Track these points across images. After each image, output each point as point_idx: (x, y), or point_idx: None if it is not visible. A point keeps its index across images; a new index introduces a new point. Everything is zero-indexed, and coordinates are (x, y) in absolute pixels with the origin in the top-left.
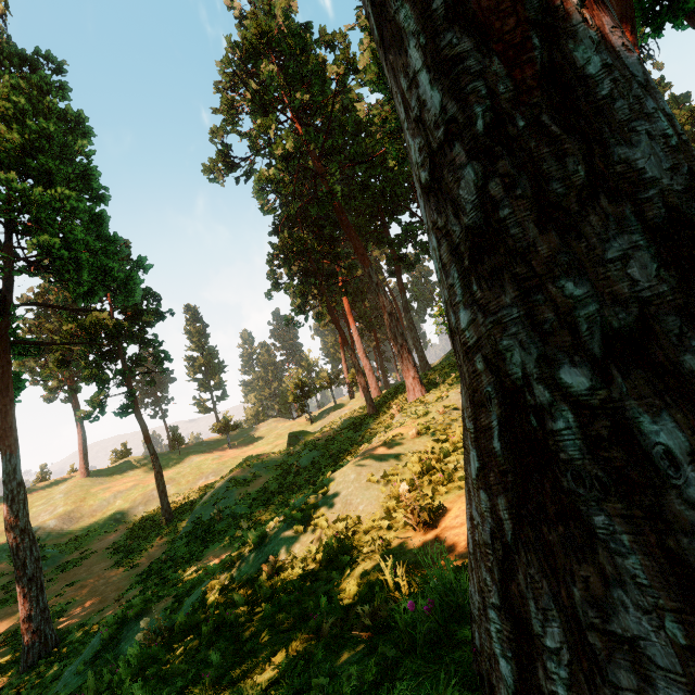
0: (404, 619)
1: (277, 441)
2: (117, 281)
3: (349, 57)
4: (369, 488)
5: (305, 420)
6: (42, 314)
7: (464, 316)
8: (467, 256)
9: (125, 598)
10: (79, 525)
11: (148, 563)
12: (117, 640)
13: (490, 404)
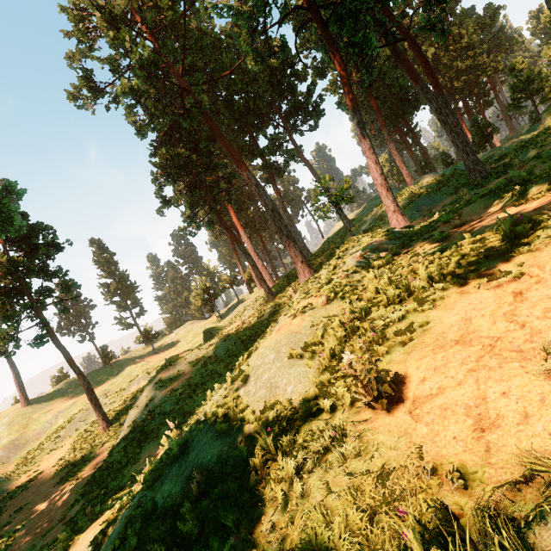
0: None
1: (195, 339)
2: None
3: None
4: (293, 365)
5: (216, 318)
6: None
7: None
8: None
9: (68, 517)
10: (25, 450)
11: (91, 472)
12: None
13: None
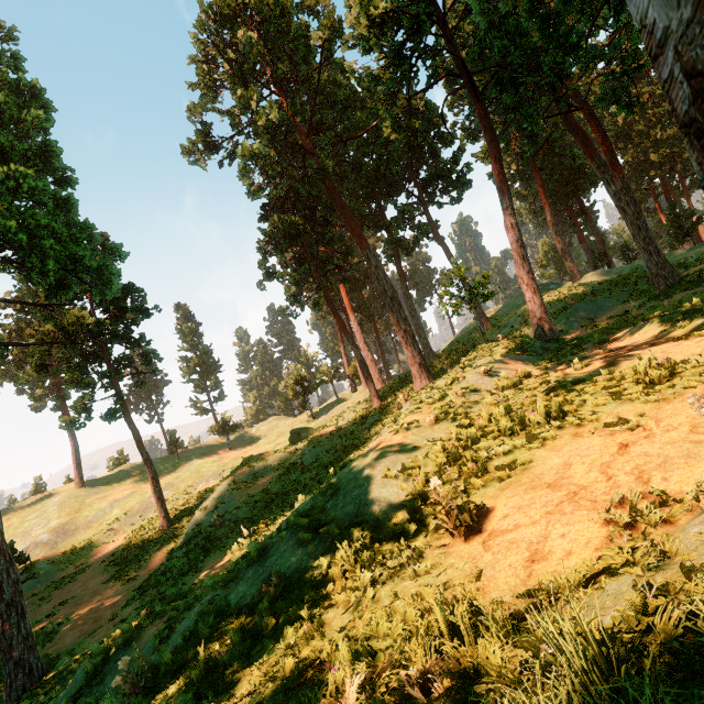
0: None
1: (279, 439)
2: (90, 272)
3: (334, 21)
4: (386, 484)
5: (307, 417)
6: (23, 319)
7: None
8: None
9: (119, 617)
10: (75, 537)
11: (146, 575)
12: (103, 673)
13: None
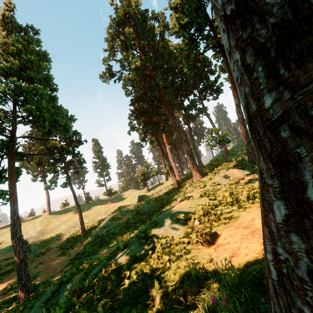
0: (208, 306)
1: (133, 199)
2: (61, 126)
3: (165, 23)
4: (177, 222)
5: (145, 190)
6: (31, 143)
7: (268, 98)
8: (273, 49)
9: (64, 271)
10: (46, 236)
11: (75, 254)
12: (58, 292)
13: (299, 162)
